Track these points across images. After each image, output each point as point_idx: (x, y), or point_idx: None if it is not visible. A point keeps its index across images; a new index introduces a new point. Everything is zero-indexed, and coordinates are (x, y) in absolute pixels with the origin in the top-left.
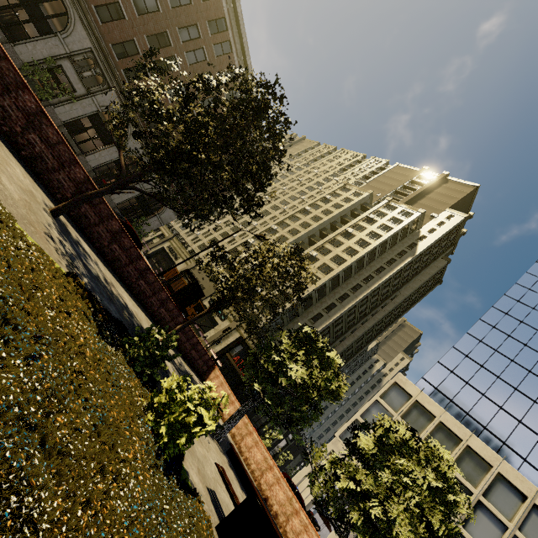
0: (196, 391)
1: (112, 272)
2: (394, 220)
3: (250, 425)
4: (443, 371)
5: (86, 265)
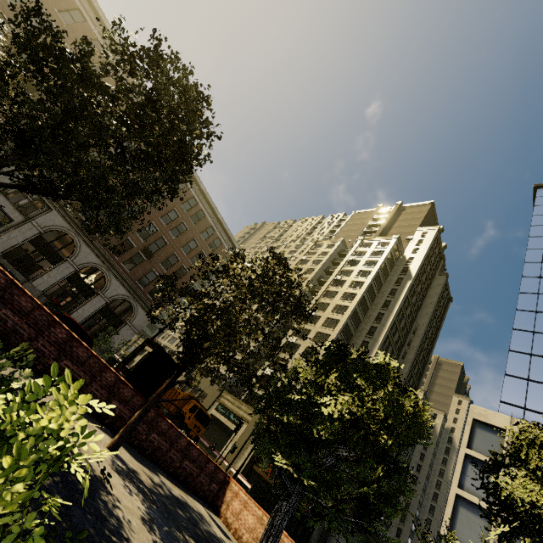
0: None
1: (3, 353)
2: (375, 254)
3: None
4: (518, 384)
5: None
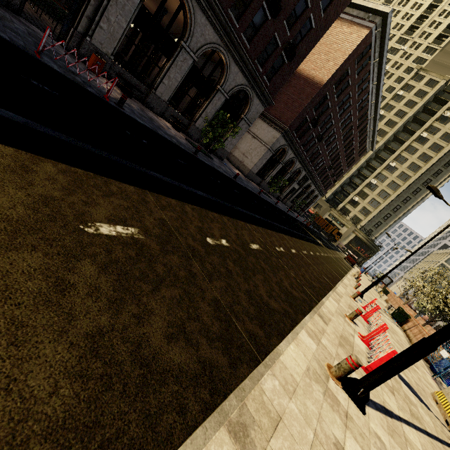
0: None
1: None
2: None
3: (406, 305)
4: None
5: None
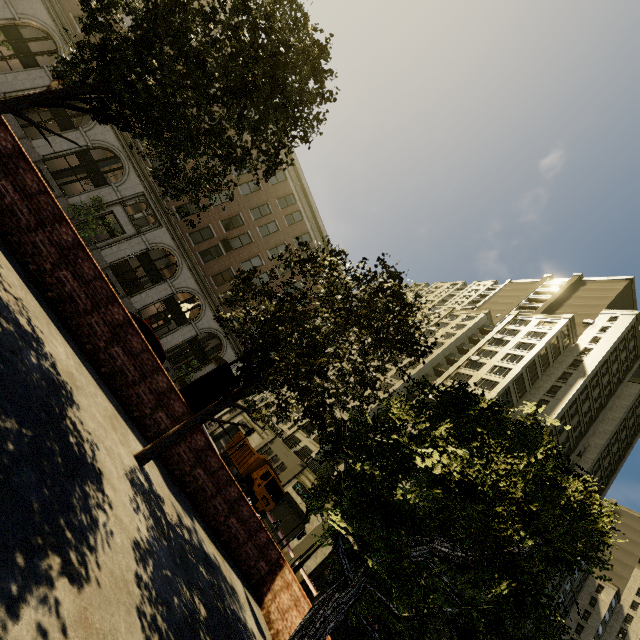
0: None
1: (53, 317)
2: (533, 335)
3: None
4: None
5: None
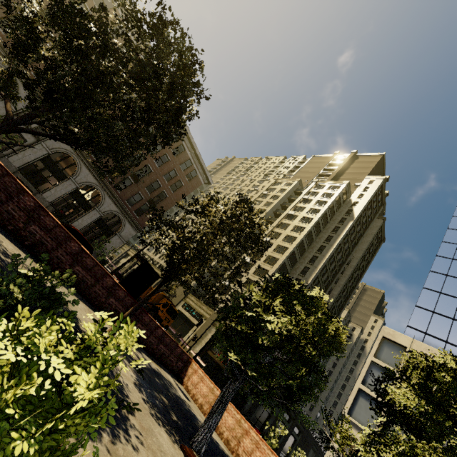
0: (55, 327)
1: (34, 259)
2: (326, 195)
3: (243, 422)
4: (425, 314)
5: None
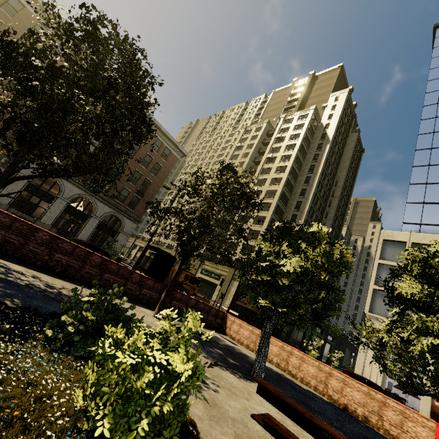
0: (142, 332)
1: (69, 281)
2: (297, 127)
3: (286, 346)
4: (416, 208)
5: (4, 279)
